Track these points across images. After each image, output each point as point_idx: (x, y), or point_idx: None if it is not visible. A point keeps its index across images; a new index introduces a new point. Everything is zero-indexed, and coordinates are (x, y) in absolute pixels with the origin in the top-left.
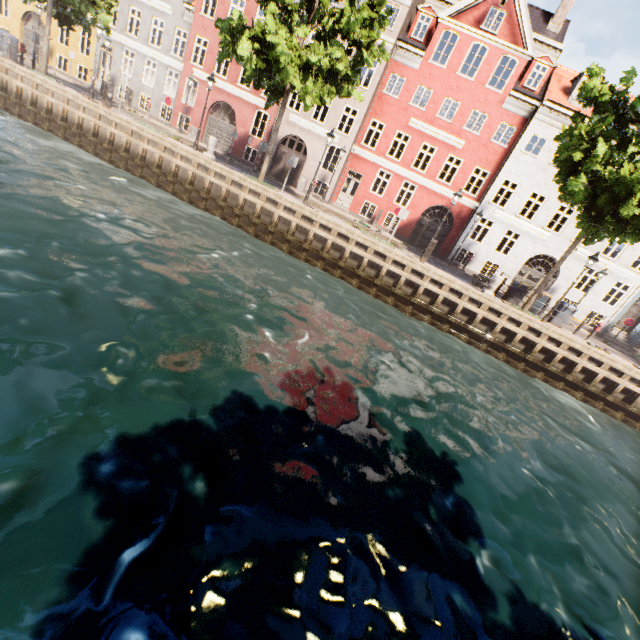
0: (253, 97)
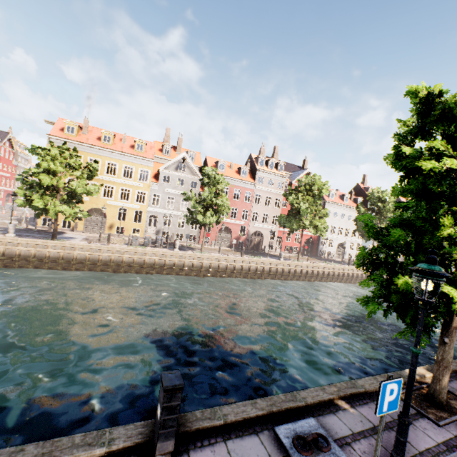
0: (239, 221)
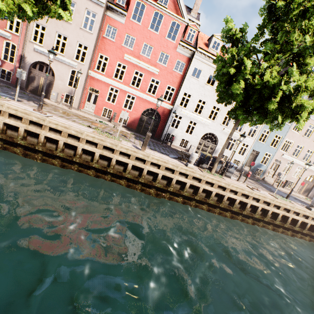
0: None
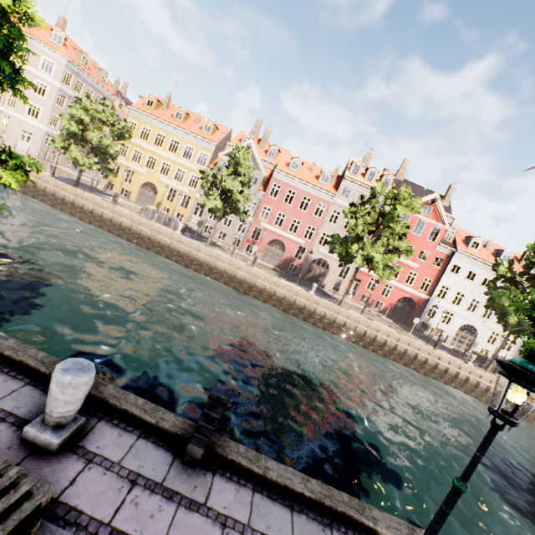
0: (298, 239)
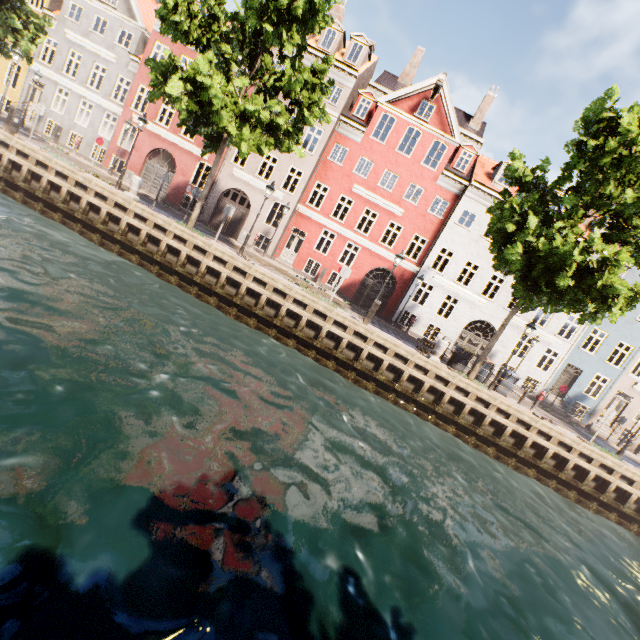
0: (196, 148)
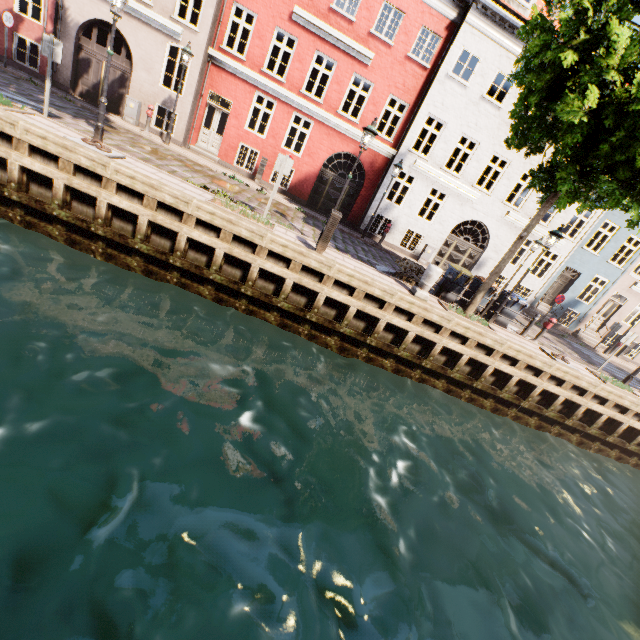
0: None
